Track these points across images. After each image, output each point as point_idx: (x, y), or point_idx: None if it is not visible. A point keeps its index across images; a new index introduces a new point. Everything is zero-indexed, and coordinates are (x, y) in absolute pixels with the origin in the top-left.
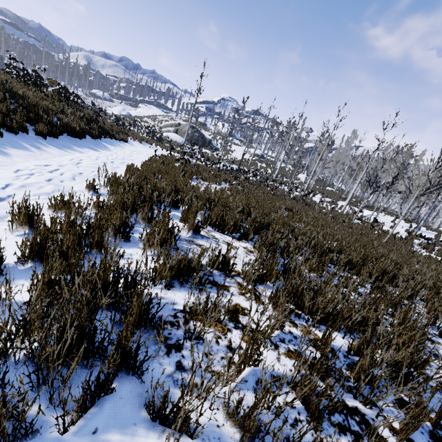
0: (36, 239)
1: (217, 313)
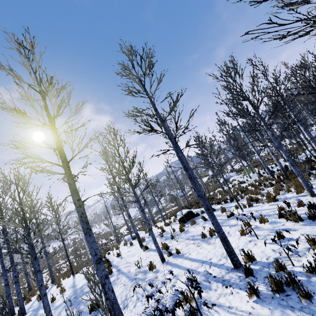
0: None
1: None
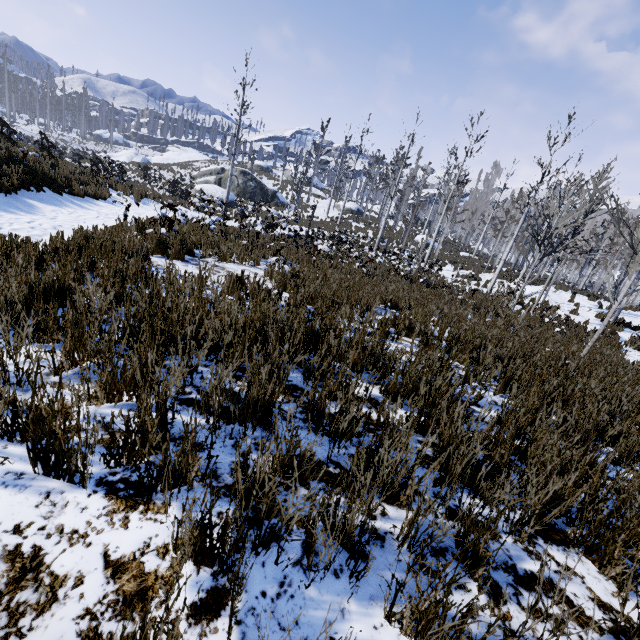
0: None
1: None
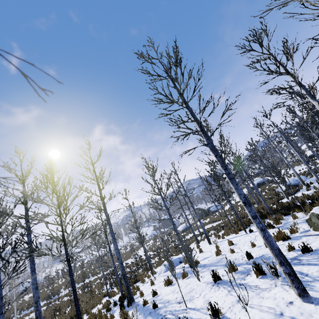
0: None
1: None
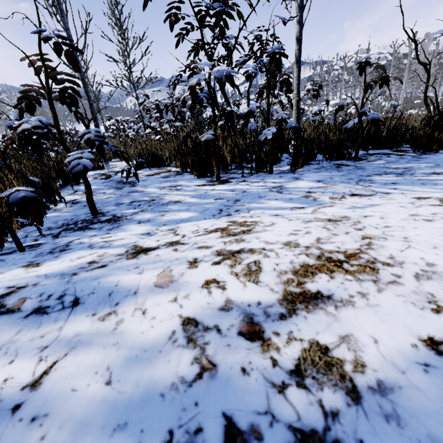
0: None
1: None
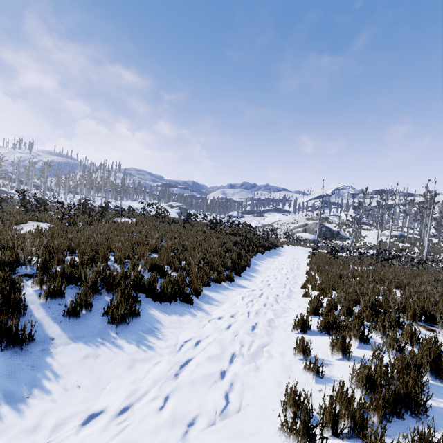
0: (325, 283)
1: (393, 298)
